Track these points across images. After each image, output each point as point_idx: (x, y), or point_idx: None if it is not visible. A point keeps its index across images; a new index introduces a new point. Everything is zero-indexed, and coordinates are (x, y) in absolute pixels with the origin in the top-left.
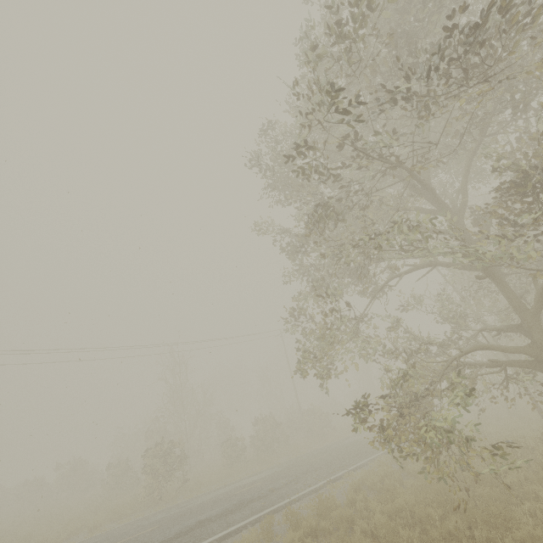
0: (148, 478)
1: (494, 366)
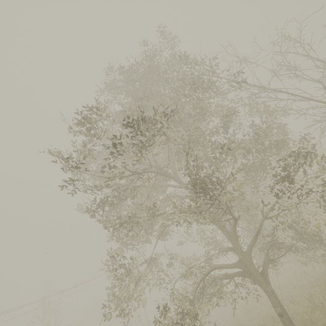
0: None
1: (228, 278)
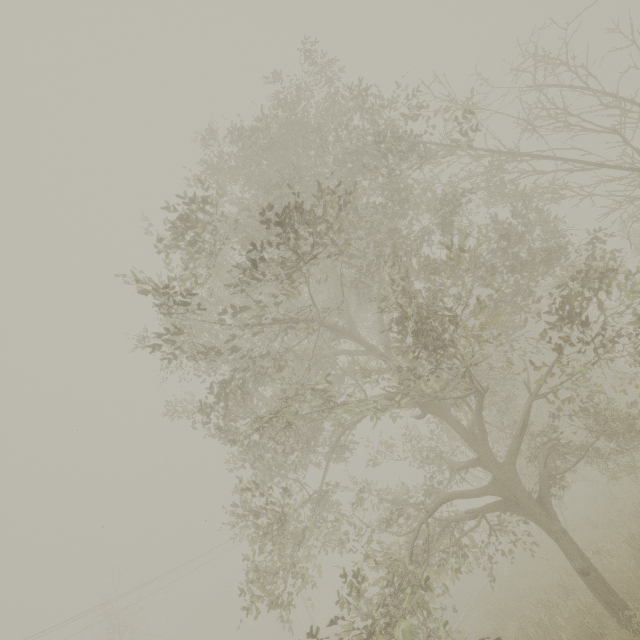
0: None
1: (474, 517)
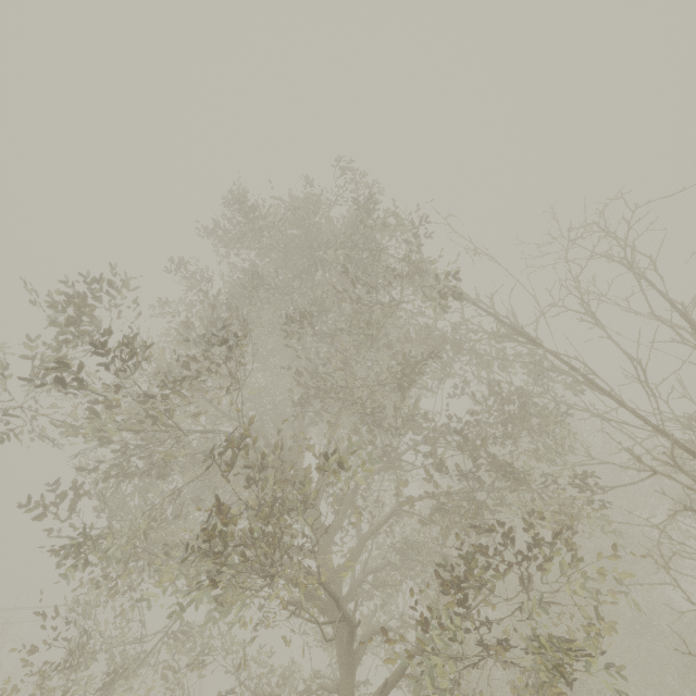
0: None
1: None
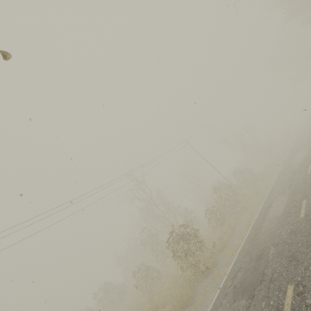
0: (178, 261)
1: None
